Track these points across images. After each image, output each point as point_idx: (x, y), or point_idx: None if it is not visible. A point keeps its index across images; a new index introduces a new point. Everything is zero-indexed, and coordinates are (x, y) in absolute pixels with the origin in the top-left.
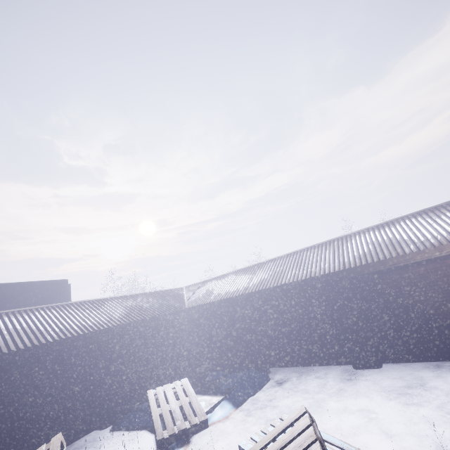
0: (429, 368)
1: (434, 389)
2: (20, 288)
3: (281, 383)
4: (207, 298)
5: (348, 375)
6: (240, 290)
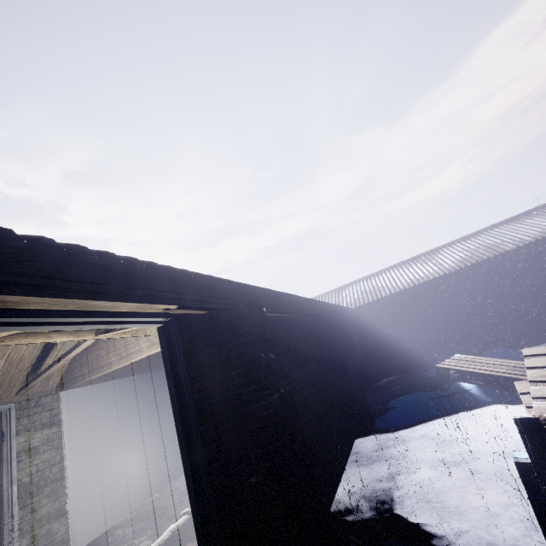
0: None
1: None
2: None
3: None
4: (379, 293)
5: None
6: (436, 272)
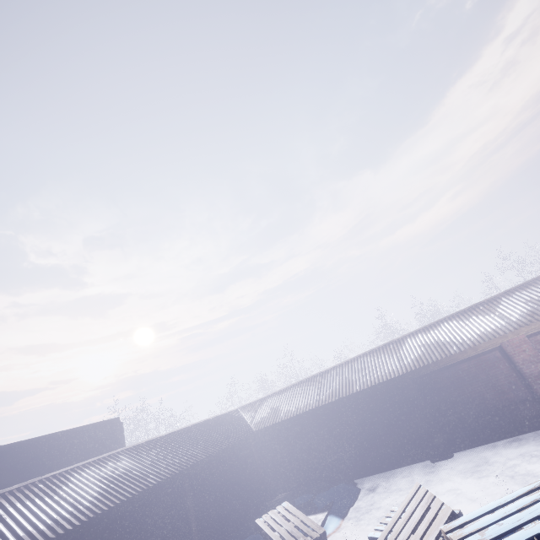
0: (489, 448)
1: (495, 463)
2: (76, 435)
3: (373, 490)
4: (276, 417)
5: (429, 469)
6: (312, 403)
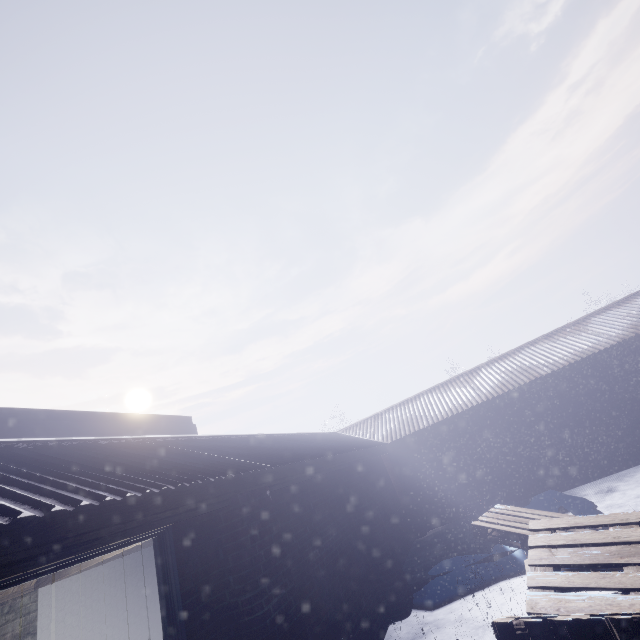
0: None
1: None
2: (138, 424)
3: (607, 492)
4: (416, 423)
5: None
6: (475, 399)
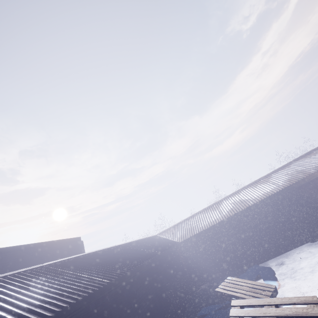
0: None
1: None
2: (51, 246)
3: (281, 264)
4: (193, 231)
5: (314, 245)
6: (219, 218)
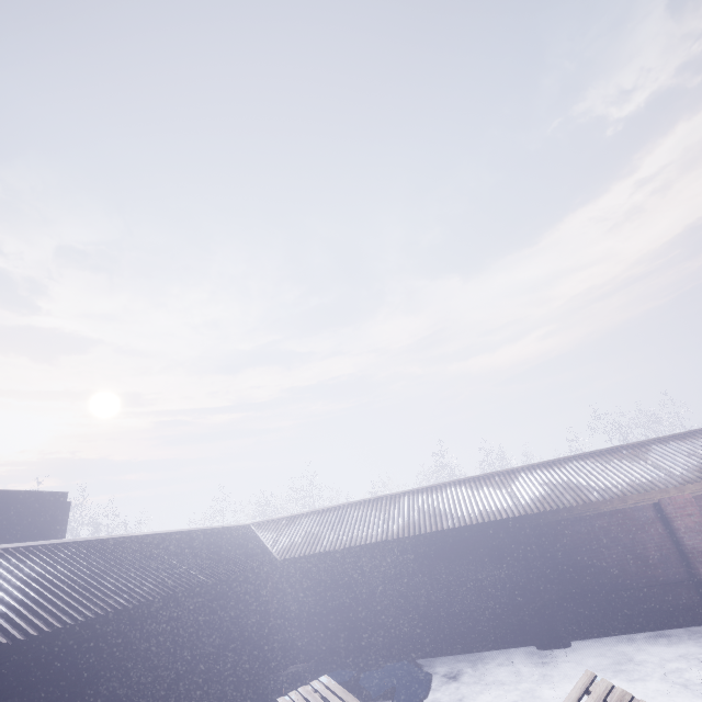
0: (622, 642)
1: (645, 663)
2: None
3: (453, 678)
4: (315, 544)
5: (537, 659)
6: (377, 534)
